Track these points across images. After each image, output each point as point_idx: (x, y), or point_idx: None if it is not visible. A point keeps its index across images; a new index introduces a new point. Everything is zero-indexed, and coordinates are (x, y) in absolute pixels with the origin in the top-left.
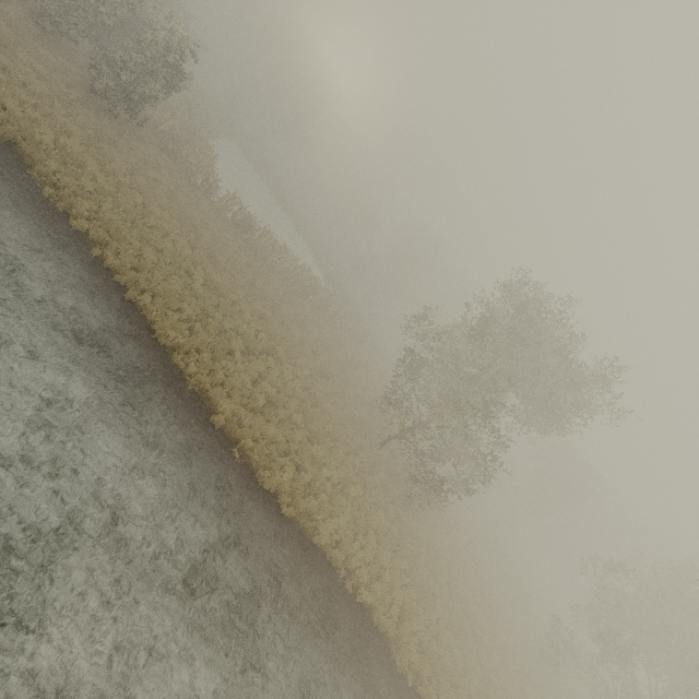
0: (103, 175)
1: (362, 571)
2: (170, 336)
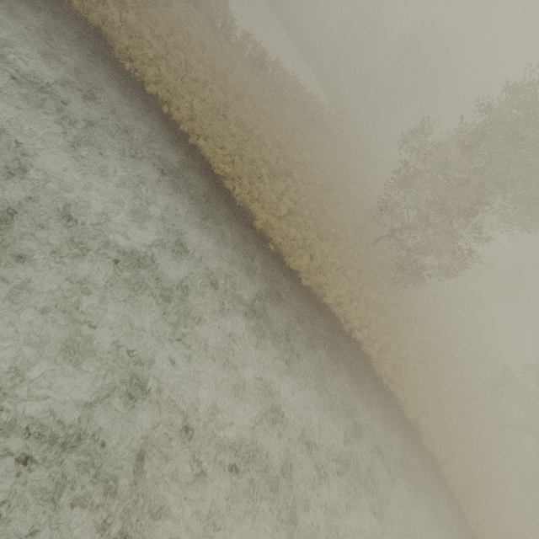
0: (155, 41)
1: (355, 321)
2: (221, 168)
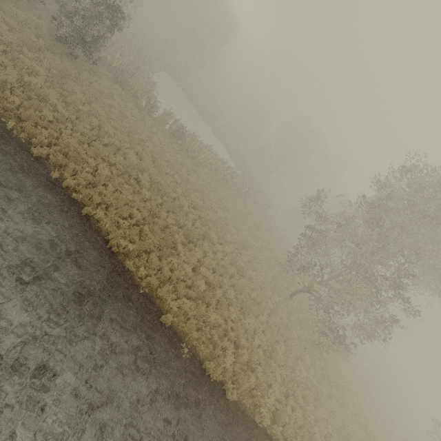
0: (63, 105)
1: (298, 440)
2: (122, 245)
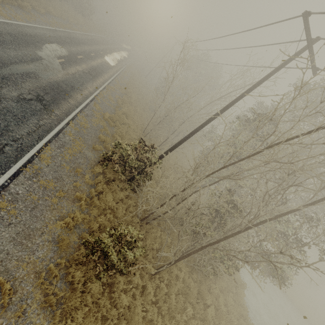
0: None
1: None
2: None
